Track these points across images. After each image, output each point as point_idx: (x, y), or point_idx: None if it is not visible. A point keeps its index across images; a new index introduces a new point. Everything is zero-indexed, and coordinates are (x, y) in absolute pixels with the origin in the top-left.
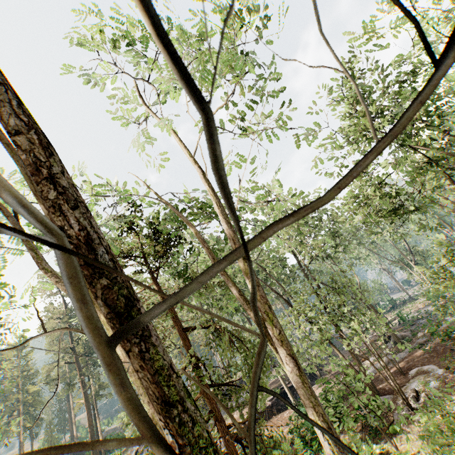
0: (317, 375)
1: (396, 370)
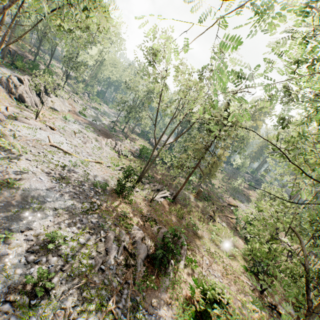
0: None
1: None
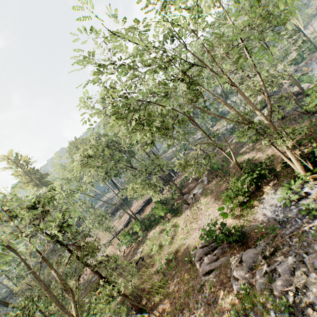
0: (173, 175)
1: (197, 177)
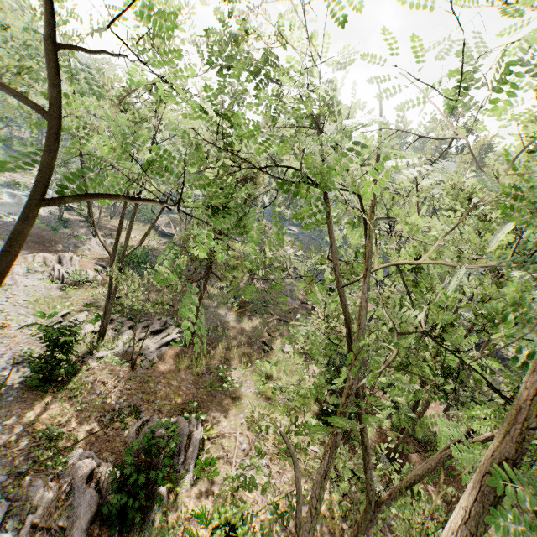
0: None
1: None
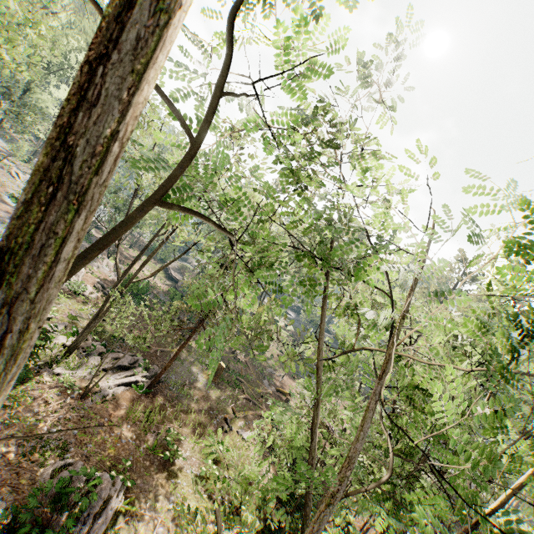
0: None
1: None
